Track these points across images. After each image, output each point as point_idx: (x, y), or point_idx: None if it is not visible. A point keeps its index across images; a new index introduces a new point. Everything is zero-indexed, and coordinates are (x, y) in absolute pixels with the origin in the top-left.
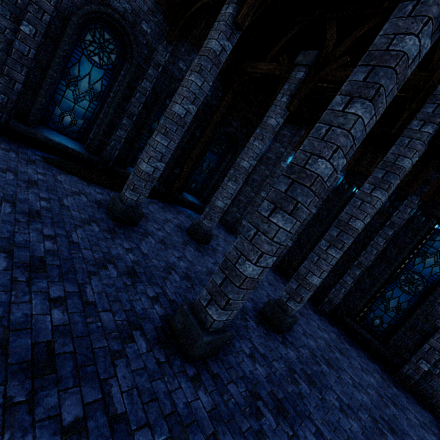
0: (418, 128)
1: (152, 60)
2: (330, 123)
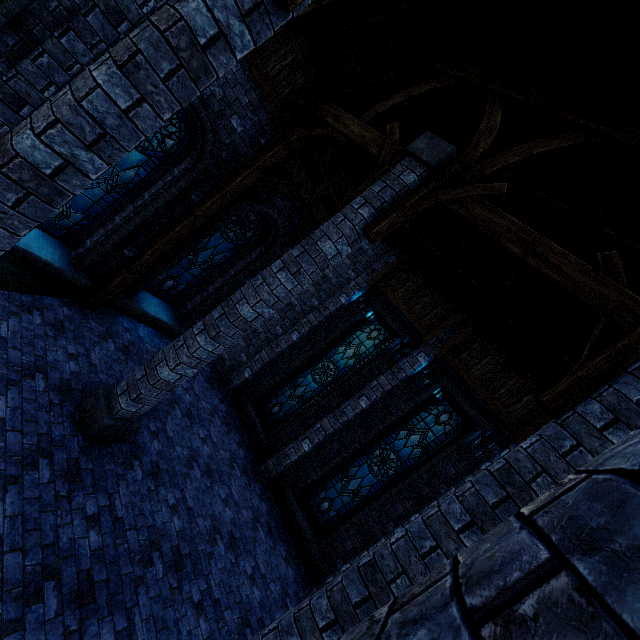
0: (599, 424)
1: None
2: None
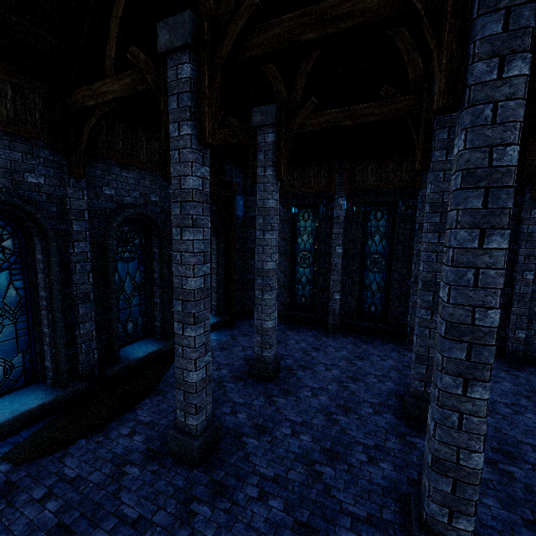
0: (444, 158)
1: (70, 212)
2: (473, 265)
